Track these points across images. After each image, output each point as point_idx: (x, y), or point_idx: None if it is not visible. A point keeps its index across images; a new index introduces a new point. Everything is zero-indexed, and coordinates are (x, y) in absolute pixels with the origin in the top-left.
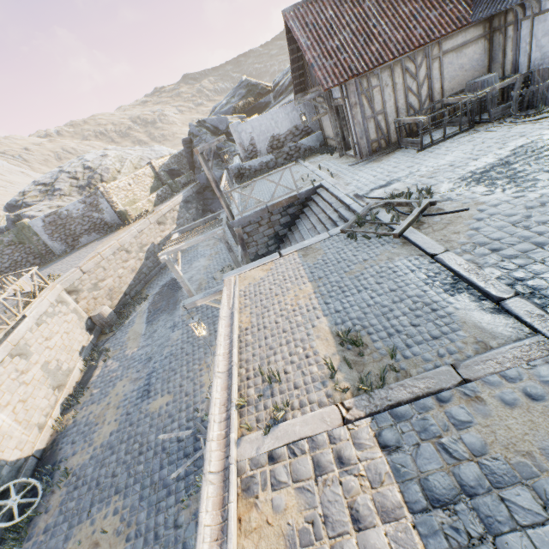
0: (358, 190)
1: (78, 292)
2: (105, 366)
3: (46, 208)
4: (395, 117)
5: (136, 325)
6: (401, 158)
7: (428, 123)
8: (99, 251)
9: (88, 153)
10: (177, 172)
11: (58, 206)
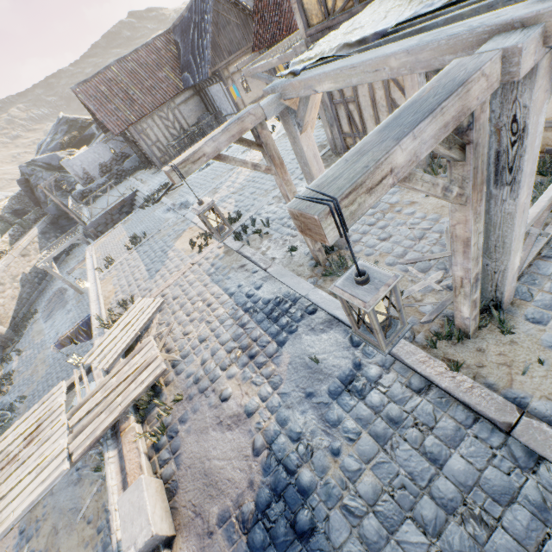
0: (152, 187)
1: None
2: (21, 357)
3: None
4: (167, 142)
5: (36, 328)
6: None
7: (179, 145)
8: None
9: None
10: (22, 211)
11: None
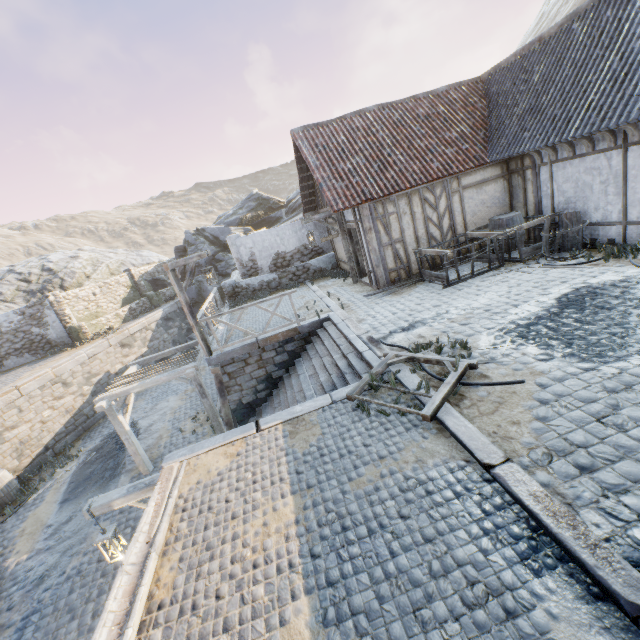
0: (373, 331)
1: None
2: None
3: None
4: (416, 246)
5: (44, 505)
6: (424, 293)
7: (454, 258)
8: (17, 384)
9: (55, 253)
10: (162, 283)
11: None
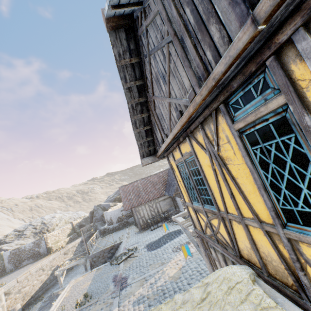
0: (127, 245)
1: (9, 294)
2: None
3: (14, 245)
4: (148, 217)
5: None
6: (146, 232)
7: (151, 223)
8: (30, 269)
9: (47, 215)
10: (83, 226)
11: (21, 243)
